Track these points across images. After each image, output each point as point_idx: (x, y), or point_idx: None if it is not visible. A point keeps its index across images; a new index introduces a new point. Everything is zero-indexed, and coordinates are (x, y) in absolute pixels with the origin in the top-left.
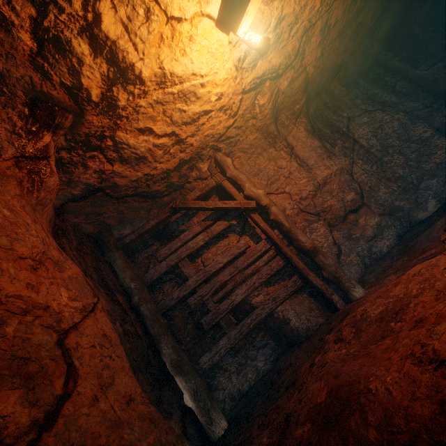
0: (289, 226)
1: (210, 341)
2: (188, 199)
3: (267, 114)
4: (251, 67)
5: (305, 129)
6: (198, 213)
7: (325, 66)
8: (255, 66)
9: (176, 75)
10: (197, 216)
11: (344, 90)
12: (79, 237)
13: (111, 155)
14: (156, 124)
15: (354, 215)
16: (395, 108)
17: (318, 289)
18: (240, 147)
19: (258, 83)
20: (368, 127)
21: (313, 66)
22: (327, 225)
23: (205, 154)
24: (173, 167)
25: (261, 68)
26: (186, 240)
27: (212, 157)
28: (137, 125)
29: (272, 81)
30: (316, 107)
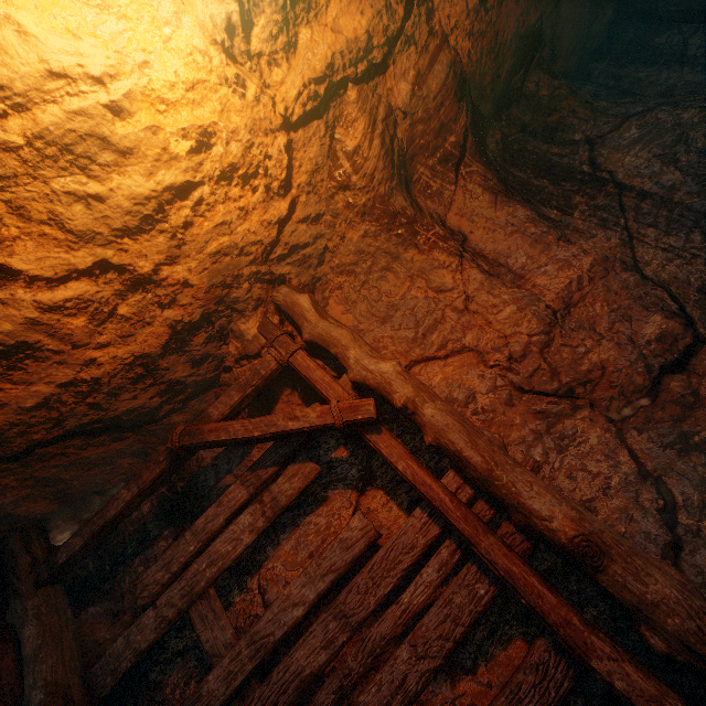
0: (484, 462)
1: None
2: (211, 417)
3: (376, 171)
4: (281, 49)
5: (485, 189)
6: None
7: (498, 33)
8: (294, 46)
9: None
10: (260, 445)
11: (562, 86)
12: None
13: None
14: (13, 249)
15: (680, 378)
16: (702, 92)
17: None
18: (336, 263)
19: (325, 97)
20: (646, 149)
21: (467, 33)
22: (603, 418)
23: (242, 298)
24: (157, 347)
25: (317, 51)
26: (209, 532)
27: (266, 302)
28: None
29: (362, 85)
30: (503, 138)
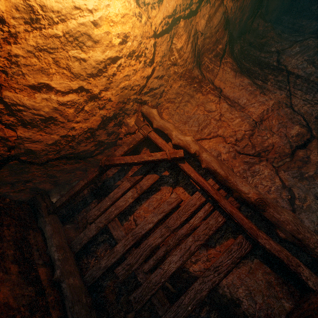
0: (225, 174)
1: (148, 314)
2: (116, 155)
3: (188, 58)
4: (156, 2)
5: (232, 69)
6: (133, 167)
7: (244, 0)
8: (162, 1)
9: (51, 9)
10: (132, 170)
11: (269, 26)
12: (1, 208)
13: (7, 120)
14: (52, 78)
15: (303, 151)
16: None
17: (274, 257)
18: (167, 97)
19: (171, 24)
20: (301, 56)
21: None
22: (271, 165)
23: (129, 108)
24: (96, 125)
25: (170, 4)
26: (115, 198)
27: (138, 111)
28: (26, 81)
29: (186, 20)
30: (241, 48)
